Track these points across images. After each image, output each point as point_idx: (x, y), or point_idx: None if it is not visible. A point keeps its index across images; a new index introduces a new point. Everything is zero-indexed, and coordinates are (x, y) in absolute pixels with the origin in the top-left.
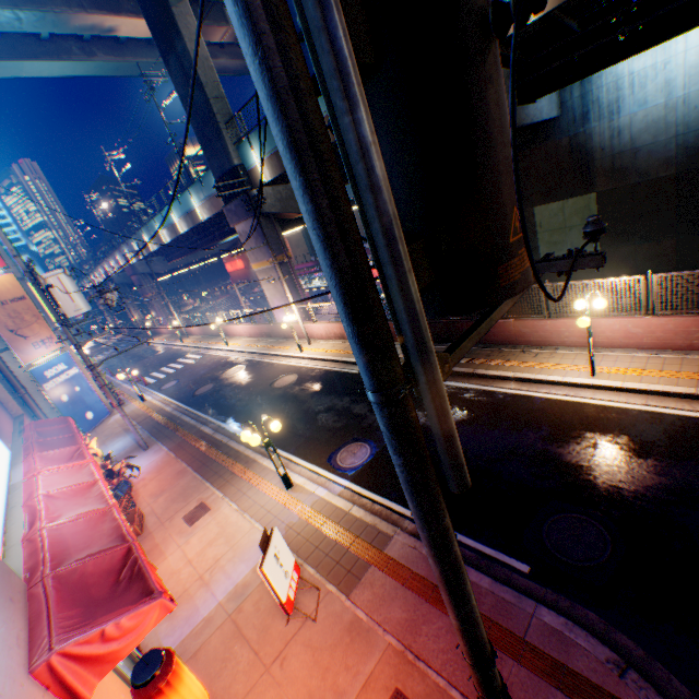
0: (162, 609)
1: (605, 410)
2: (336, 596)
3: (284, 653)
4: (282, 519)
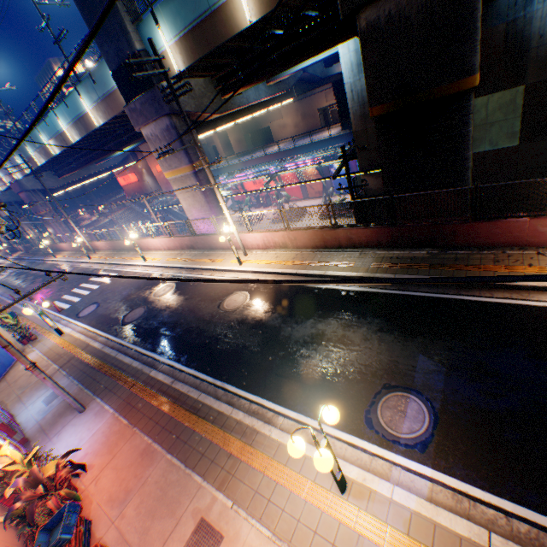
0: None
1: None
2: None
3: None
4: None
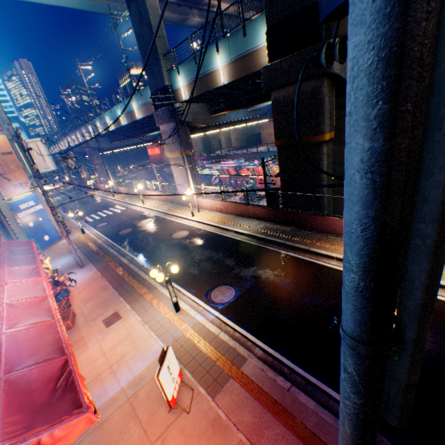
0: (87, 421)
1: None
2: (205, 397)
3: (165, 434)
4: (171, 333)
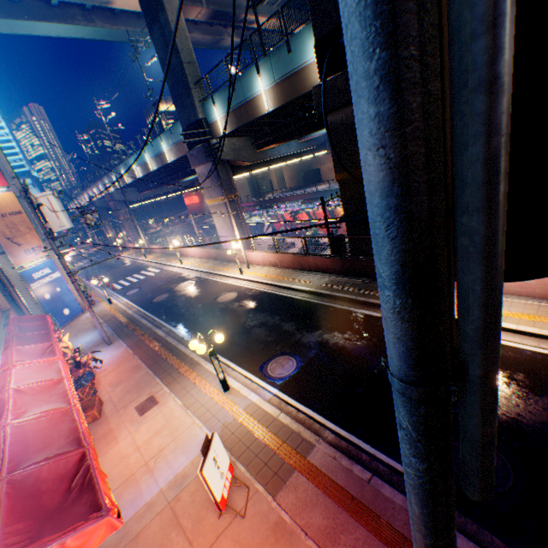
0: (108, 528)
1: (502, 348)
2: (264, 496)
3: (215, 546)
4: (219, 418)
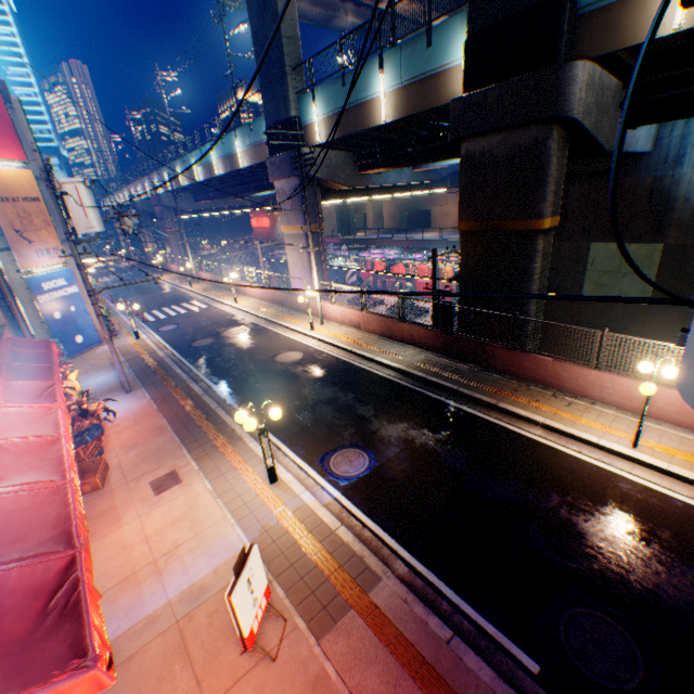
0: (91, 685)
1: (644, 491)
2: (305, 636)
3: (231, 693)
4: (258, 517)
